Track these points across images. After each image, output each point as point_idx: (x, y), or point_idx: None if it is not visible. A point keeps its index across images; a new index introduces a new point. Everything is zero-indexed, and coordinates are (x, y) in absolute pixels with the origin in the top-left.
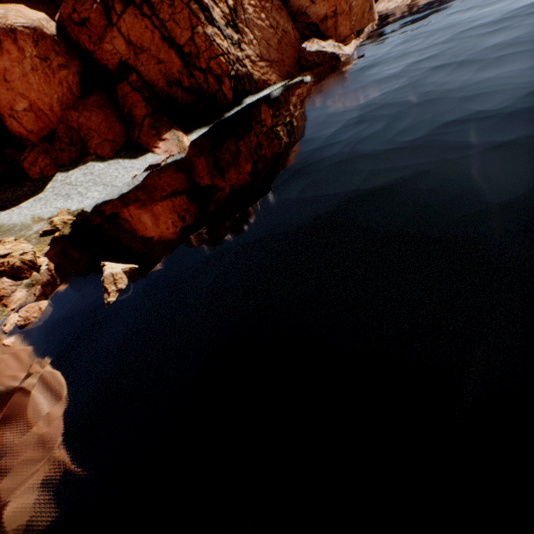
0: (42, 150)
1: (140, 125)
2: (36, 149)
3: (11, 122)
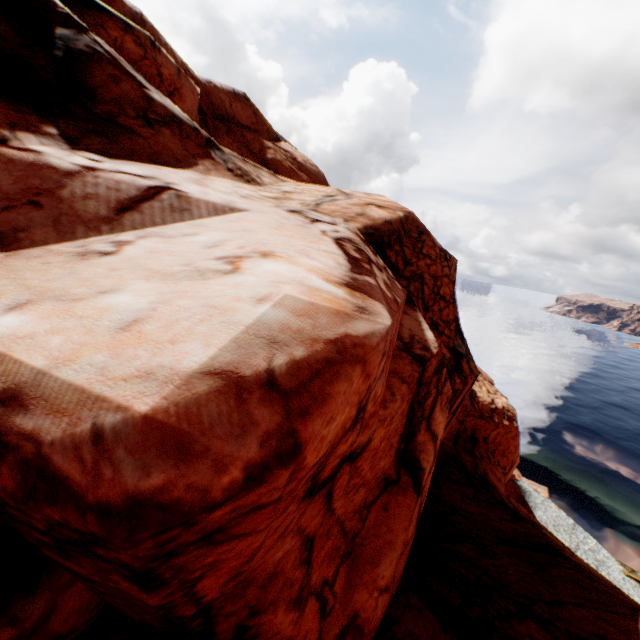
0: None
1: None
2: None
3: None
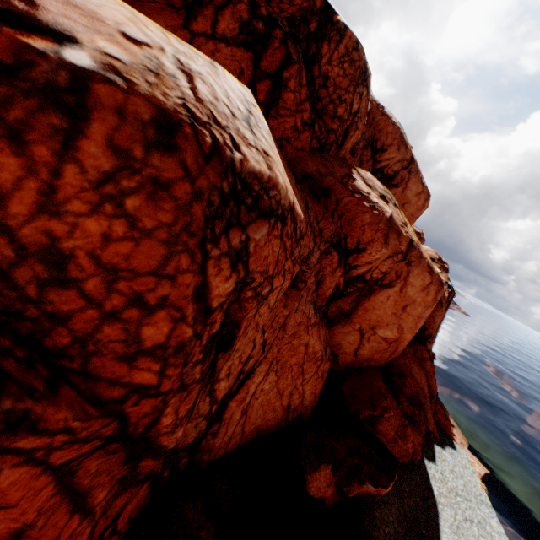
0: (402, 410)
1: (434, 397)
2: (395, 405)
3: (348, 331)
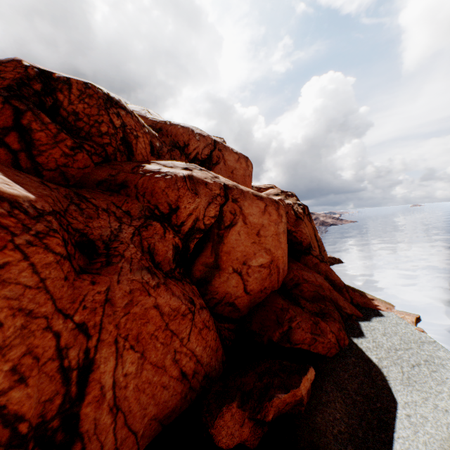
0: (309, 311)
1: (343, 287)
2: (300, 311)
3: (226, 278)
